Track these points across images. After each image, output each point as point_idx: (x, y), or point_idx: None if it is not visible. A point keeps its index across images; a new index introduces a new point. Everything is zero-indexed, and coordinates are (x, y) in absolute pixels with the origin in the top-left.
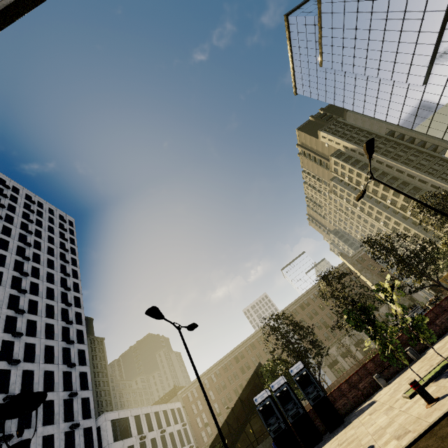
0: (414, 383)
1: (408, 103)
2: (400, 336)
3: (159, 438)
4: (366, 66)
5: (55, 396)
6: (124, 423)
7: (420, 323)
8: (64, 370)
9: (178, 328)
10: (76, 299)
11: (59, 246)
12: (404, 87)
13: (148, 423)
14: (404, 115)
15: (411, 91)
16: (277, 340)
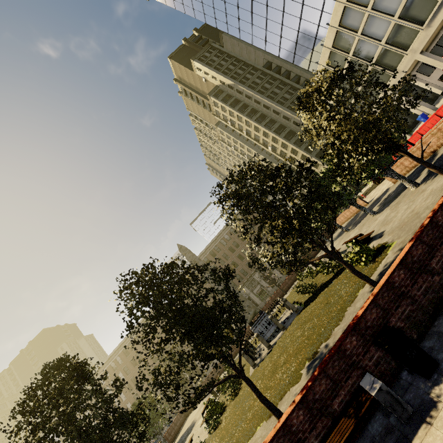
0: None
1: (271, 17)
2: None
3: None
4: None
5: None
6: None
7: None
8: None
9: None
10: None
11: None
12: None
13: None
14: (270, 35)
15: None
16: None
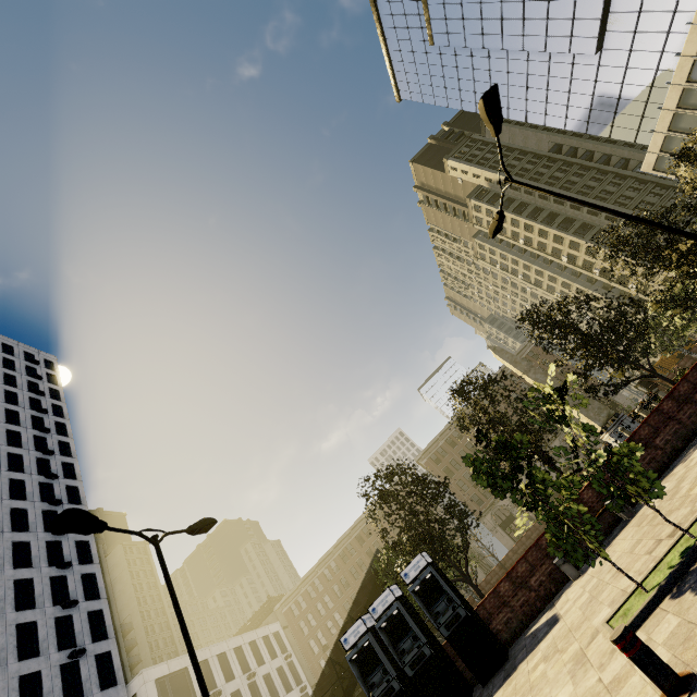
0: (625, 641)
1: (576, 90)
2: None
3: (247, 688)
4: (503, 33)
5: (43, 663)
6: (180, 679)
7: (626, 461)
8: (56, 616)
9: (153, 540)
10: (71, 490)
11: (28, 407)
12: (567, 61)
13: (224, 668)
14: (573, 110)
15: (579, 67)
16: (389, 515)
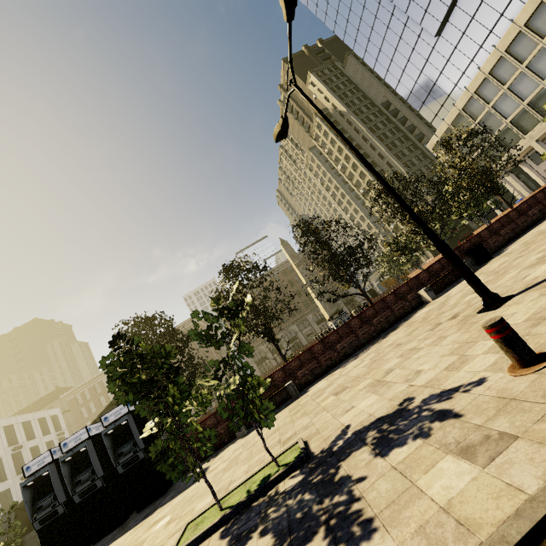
0: None
1: (413, 61)
2: (288, 364)
3: (10, 457)
4: None
5: None
6: None
7: (252, 393)
8: None
9: None
10: None
11: None
12: (416, 32)
13: None
14: (405, 77)
15: (422, 42)
16: None
